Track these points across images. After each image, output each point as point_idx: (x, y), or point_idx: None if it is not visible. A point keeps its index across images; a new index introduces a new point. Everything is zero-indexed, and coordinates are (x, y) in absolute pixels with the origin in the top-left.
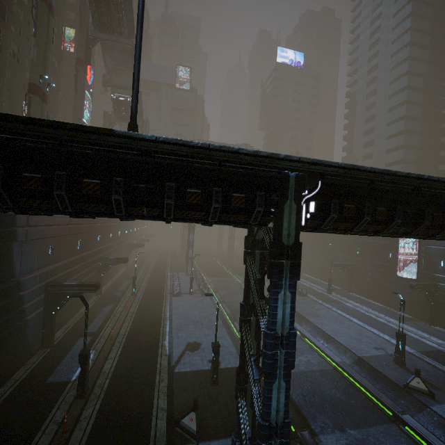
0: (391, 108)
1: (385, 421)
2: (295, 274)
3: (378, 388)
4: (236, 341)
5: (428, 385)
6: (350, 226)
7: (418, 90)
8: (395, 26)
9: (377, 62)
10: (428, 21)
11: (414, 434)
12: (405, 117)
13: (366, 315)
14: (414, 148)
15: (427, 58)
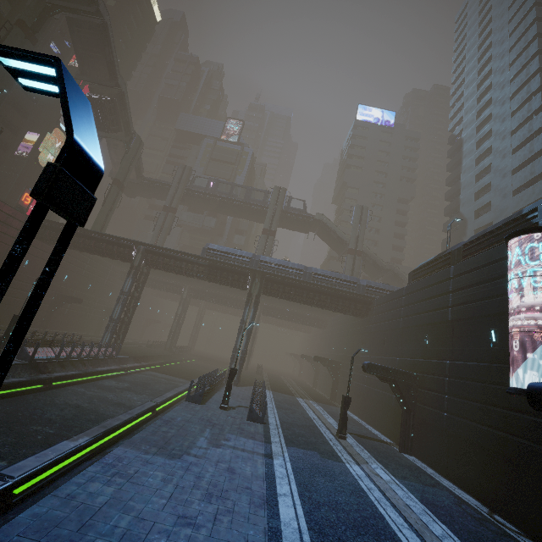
0: (516, 127)
1: None
2: None
3: None
4: None
5: None
6: None
7: None
8: (513, 30)
9: (490, 82)
10: None
11: None
12: None
13: (368, 507)
14: None
15: None
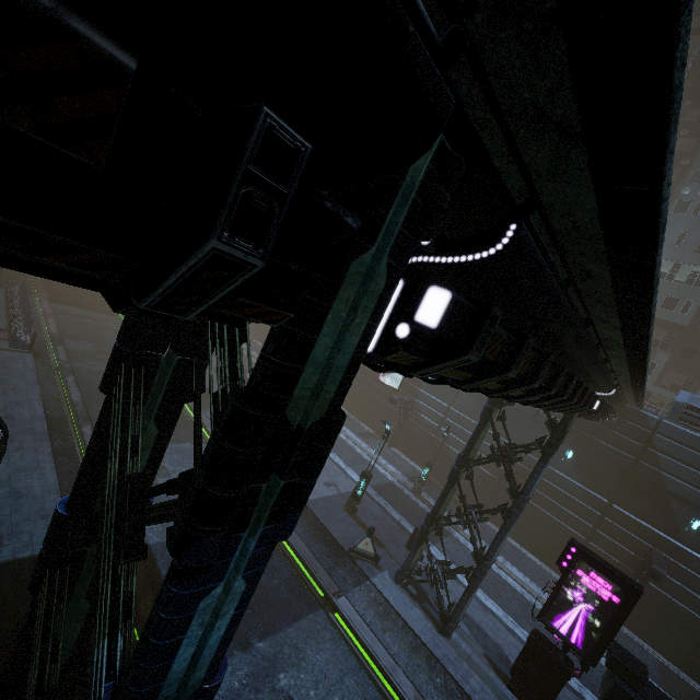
0: None
1: (312, 608)
2: (288, 521)
3: (315, 551)
4: (76, 471)
5: (375, 542)
6: (464, 377)
7: None
8: None
9: None
10: None
11: (344, 624)
12: None
13: None
14: None
15: None
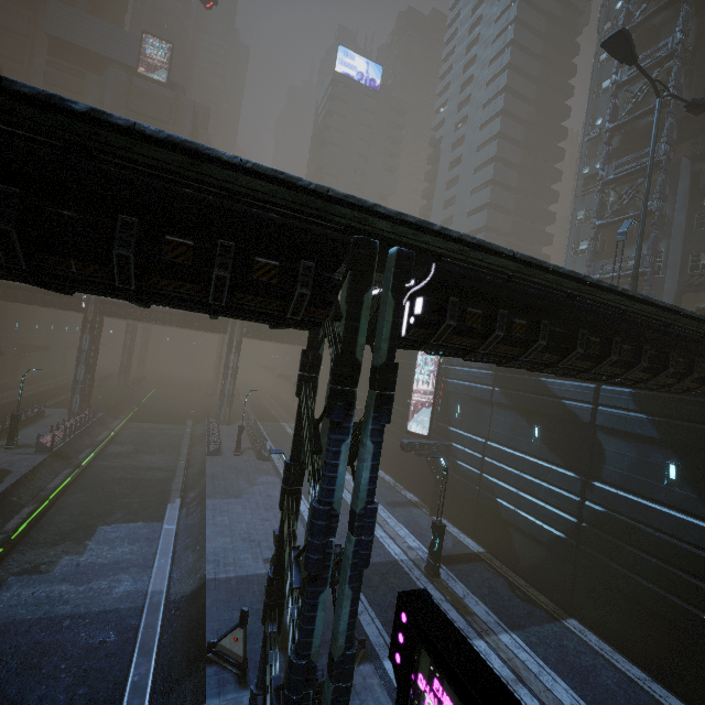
0: (478, 166)
1: None
2: None
3: (181, 651)
4: None
5: None
6: None
7: (517, 144)
8: (497, 37)
9: (470, 92)
10: (543, 40)
11: None
12: (494, 184)
13: None
14: (505, 235)
15: (534, 97)
